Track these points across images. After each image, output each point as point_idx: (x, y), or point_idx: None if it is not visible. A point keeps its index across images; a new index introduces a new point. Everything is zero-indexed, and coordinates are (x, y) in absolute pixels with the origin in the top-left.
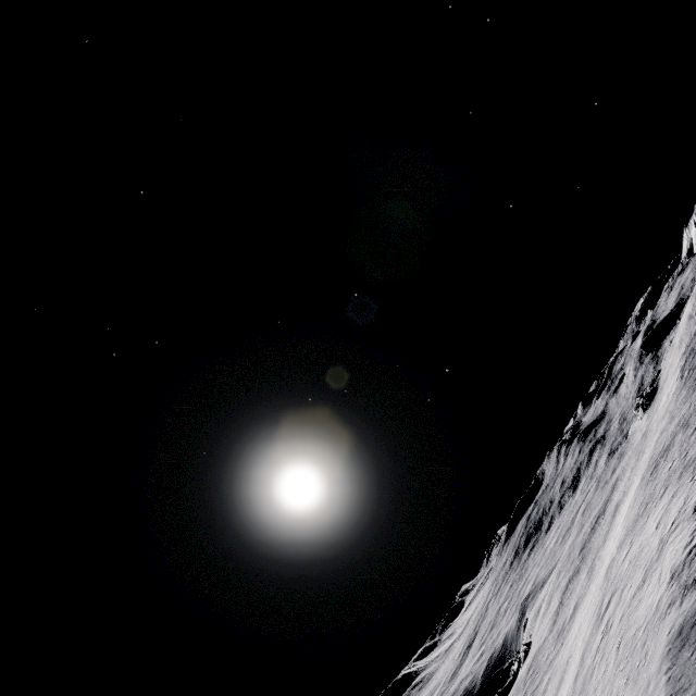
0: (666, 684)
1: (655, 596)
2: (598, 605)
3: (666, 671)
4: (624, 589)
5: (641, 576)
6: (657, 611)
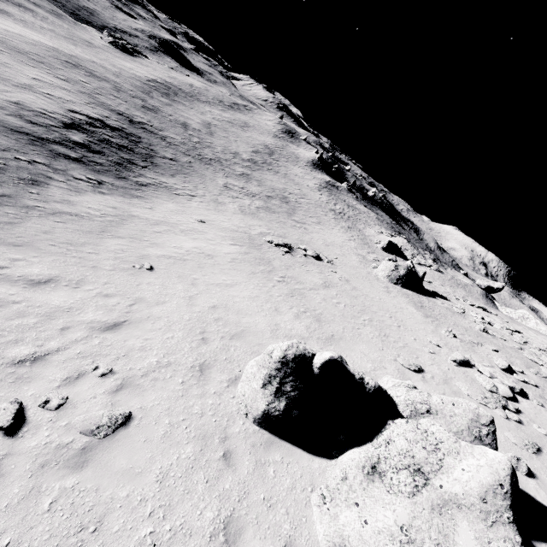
0: None
1: None
2: None
3: None
4: None
5: None
6: None
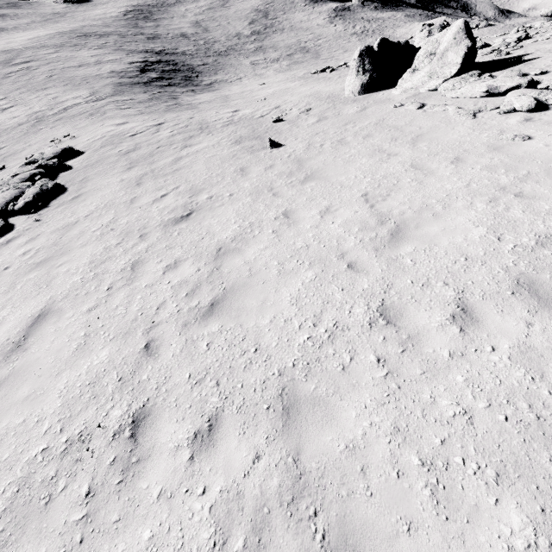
0: (111, 89)
1: (94, 73)
2: (1, 59)
3: (111, 87)
4: (54, 63)
5: (76, 65)
6: (98, 76)
